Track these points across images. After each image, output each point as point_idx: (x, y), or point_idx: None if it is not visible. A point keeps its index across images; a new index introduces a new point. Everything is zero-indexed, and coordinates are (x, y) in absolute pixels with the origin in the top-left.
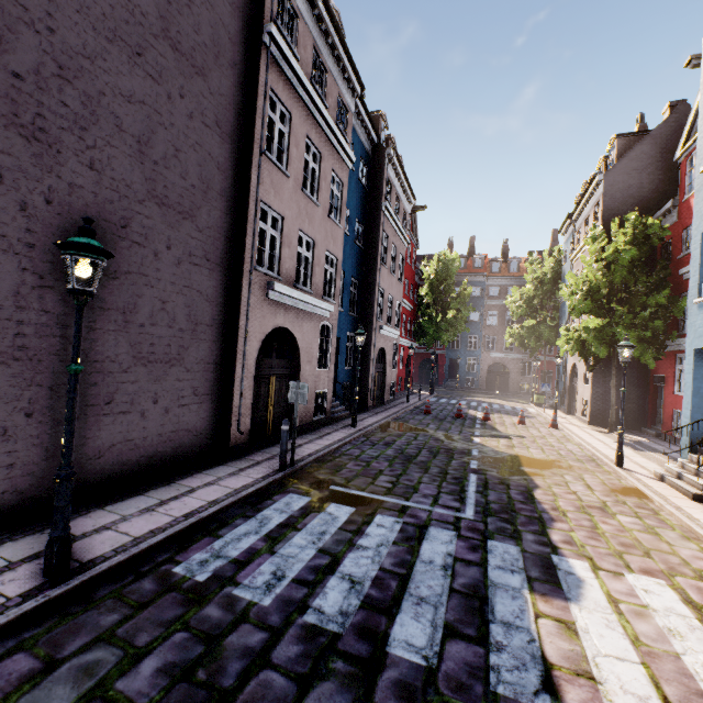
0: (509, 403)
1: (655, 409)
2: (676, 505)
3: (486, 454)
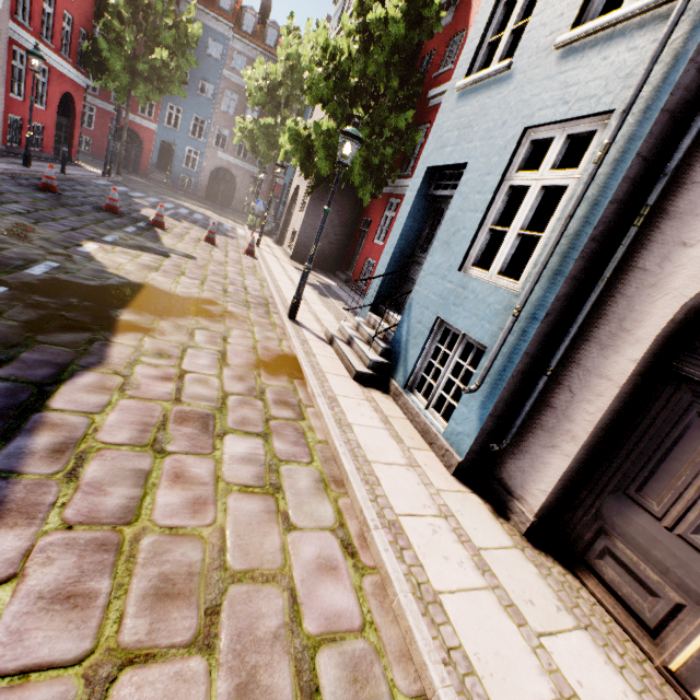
0: (220, 218)
1: (353, 254)
2: (332, 395)
3: (67, 275)
